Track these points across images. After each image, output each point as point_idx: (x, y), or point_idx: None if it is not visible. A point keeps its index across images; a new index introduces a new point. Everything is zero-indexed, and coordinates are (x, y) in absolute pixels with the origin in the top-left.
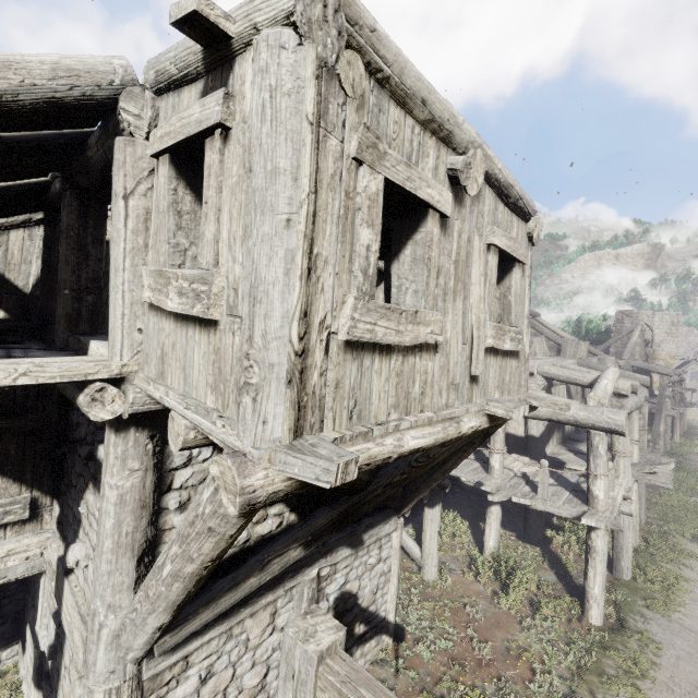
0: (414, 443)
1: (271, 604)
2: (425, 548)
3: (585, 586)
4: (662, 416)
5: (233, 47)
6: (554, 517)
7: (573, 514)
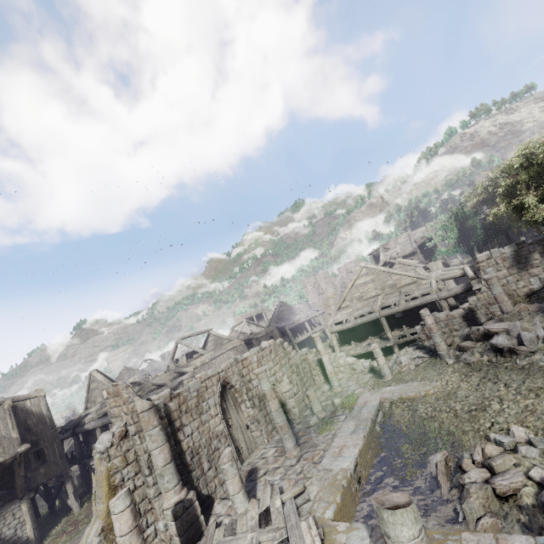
0: None
1: None
2: (71, 501)
3: None
4: None
5: None
6: None
7: None
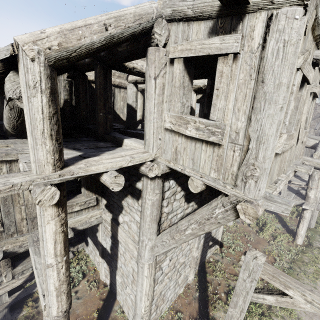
0: (281, 188)
1: None
2: None
3: (297, 230)
4: None
5: (248, 9)
6: None
7: (297, 203)
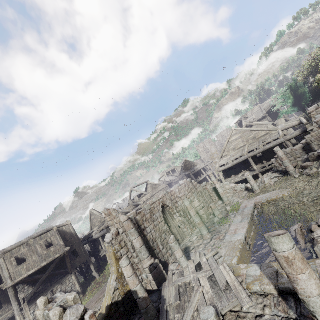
0: (31, 273)
1: None
2: (94, 274)
3: None
4: None
5: None
6: None
7: None
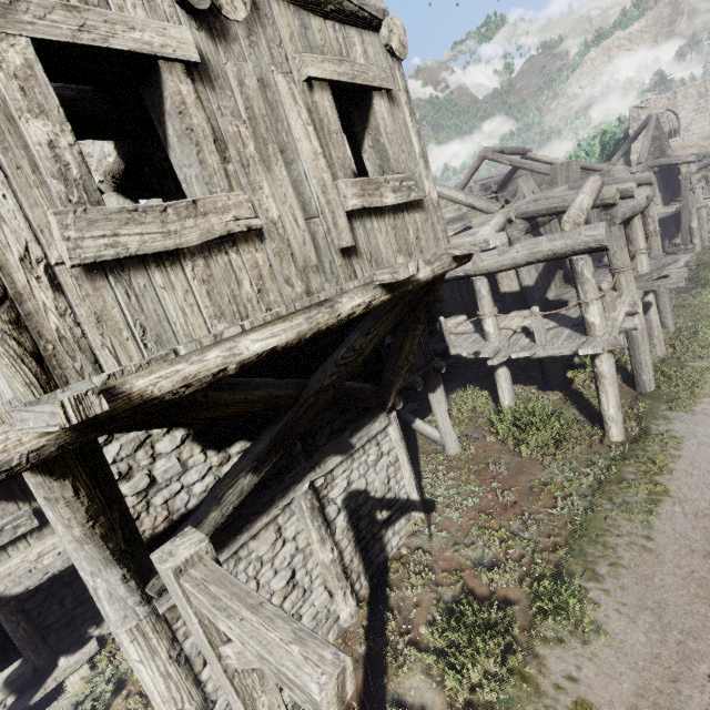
0: (260, 346)
1: (271, 524)
2: (441, 429)
3: (600, 411)
4: (693, 211)
5: None
6: (575, 357)
7: (573, 349)
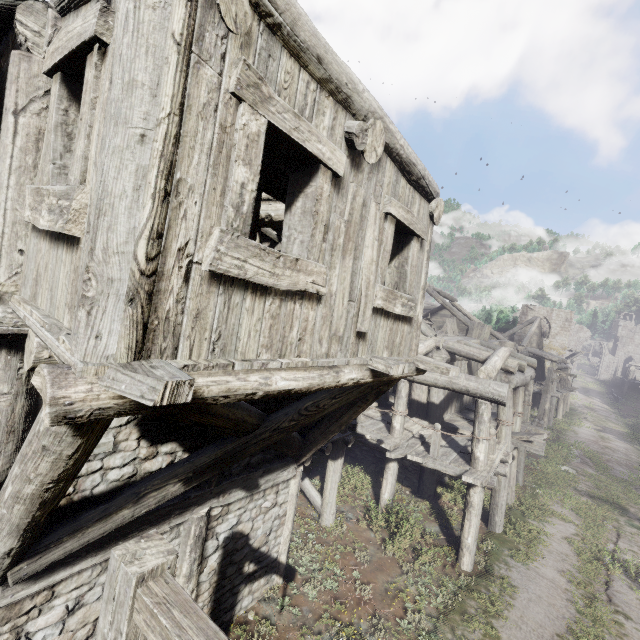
0: (285, 384)
1: None
2: (326, 497)
3: (461, 536)
4: (549, 396)
5: None
6: (446, 476)
7: (456, 472)
